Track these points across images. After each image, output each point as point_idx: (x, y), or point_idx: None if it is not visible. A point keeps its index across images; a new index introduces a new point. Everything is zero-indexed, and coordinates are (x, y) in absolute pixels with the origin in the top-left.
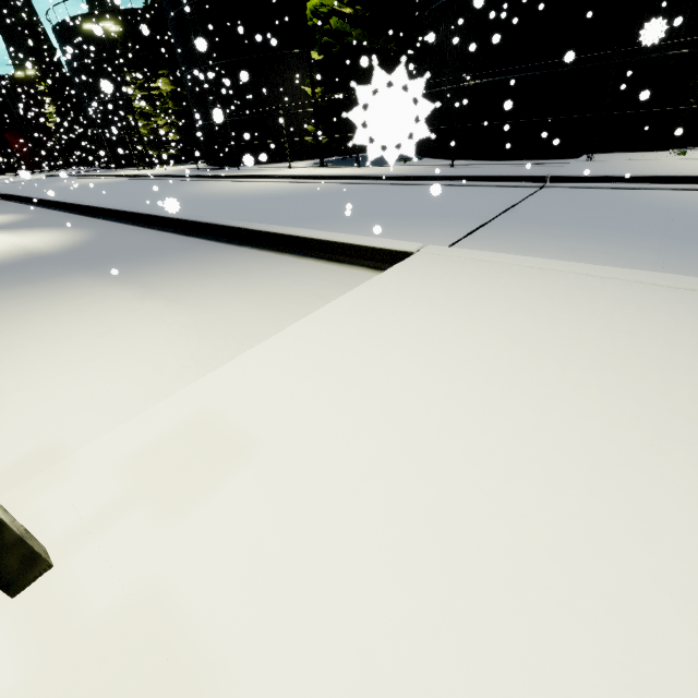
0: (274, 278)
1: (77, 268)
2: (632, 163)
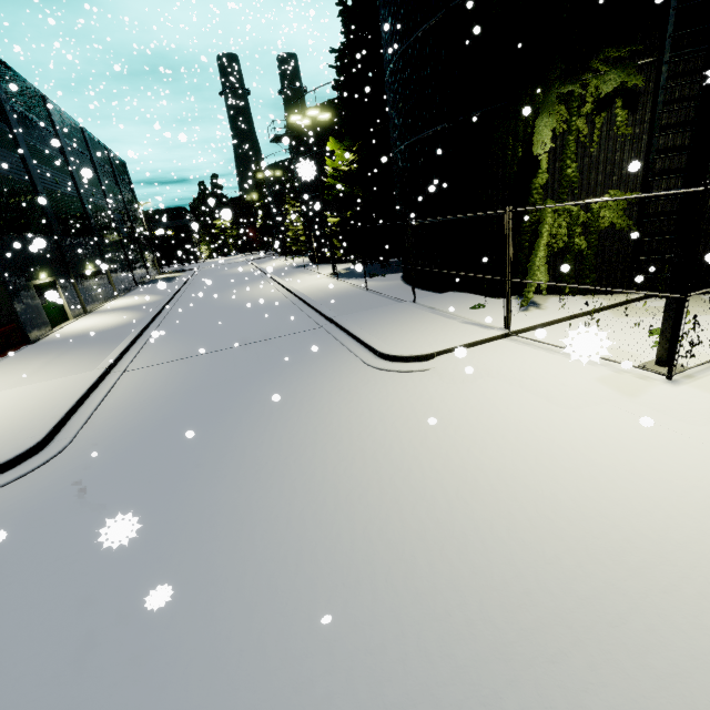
0: (86, 368)
1: (73, 345)
2: (414, 312)
